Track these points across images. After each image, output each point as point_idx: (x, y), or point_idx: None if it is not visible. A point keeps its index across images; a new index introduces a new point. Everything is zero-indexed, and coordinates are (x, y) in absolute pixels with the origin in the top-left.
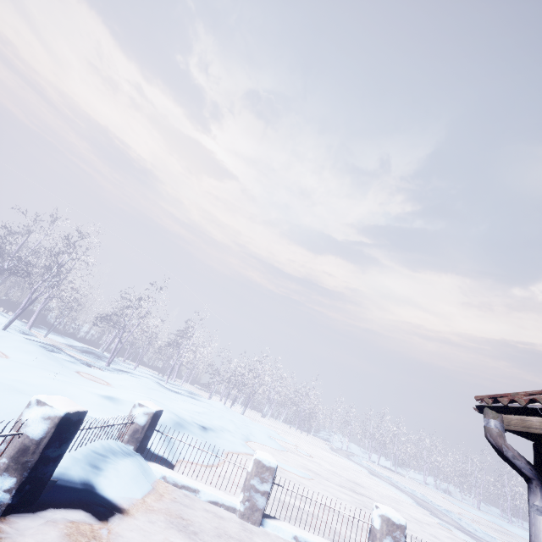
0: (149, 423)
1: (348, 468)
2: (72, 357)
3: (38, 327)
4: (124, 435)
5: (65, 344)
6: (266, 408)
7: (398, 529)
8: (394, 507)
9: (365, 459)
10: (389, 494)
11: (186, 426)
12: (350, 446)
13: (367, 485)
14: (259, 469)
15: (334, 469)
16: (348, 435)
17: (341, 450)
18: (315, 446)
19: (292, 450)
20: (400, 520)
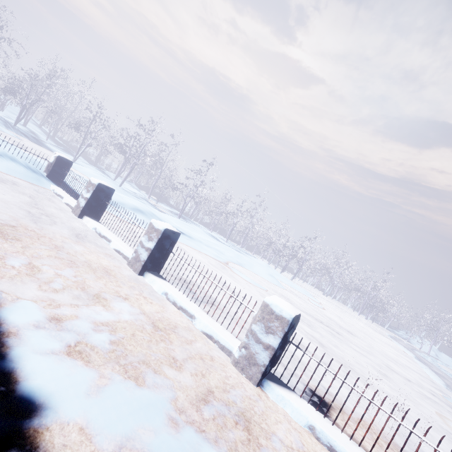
0: (55, 162)
1: (376, 338)
2: (151, 205)
3: (161, 203)
4: (42, 166)
5: (168, 210)
6: (328, 288)
7: (155, 232)
8: (372, 354)
9: (451, 368)
10: (403, 363)
11: (150, 216)
12: (438, 354)
13: (371, 344)
14: (88, 185)
15: (339, 322)
16: (432, 340)
17: (413, 347)
18: (361, 323)
19: (302, 297)
20: (159, 226)
